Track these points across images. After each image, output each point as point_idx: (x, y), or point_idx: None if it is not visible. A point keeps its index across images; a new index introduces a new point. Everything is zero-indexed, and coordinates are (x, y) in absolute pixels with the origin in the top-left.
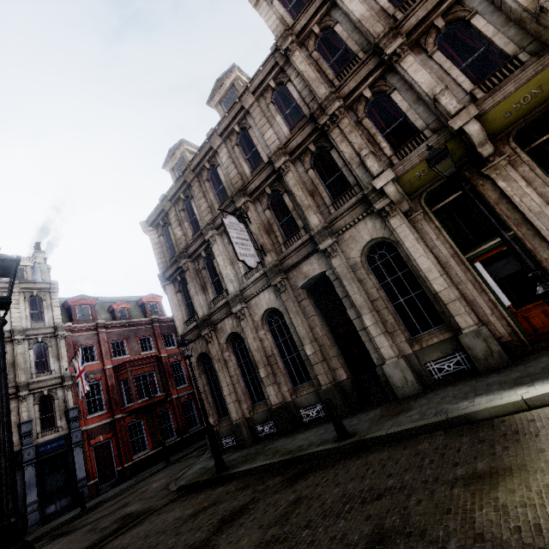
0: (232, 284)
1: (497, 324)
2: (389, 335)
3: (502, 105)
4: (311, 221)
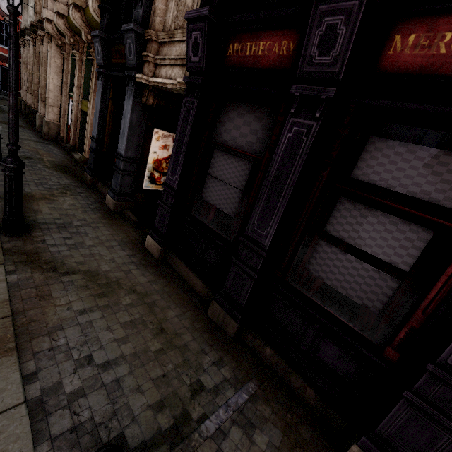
0: (29, 18)
1: (61, 128)
2: (44, 104)
3: (70, 17)
4: (42, 10)
